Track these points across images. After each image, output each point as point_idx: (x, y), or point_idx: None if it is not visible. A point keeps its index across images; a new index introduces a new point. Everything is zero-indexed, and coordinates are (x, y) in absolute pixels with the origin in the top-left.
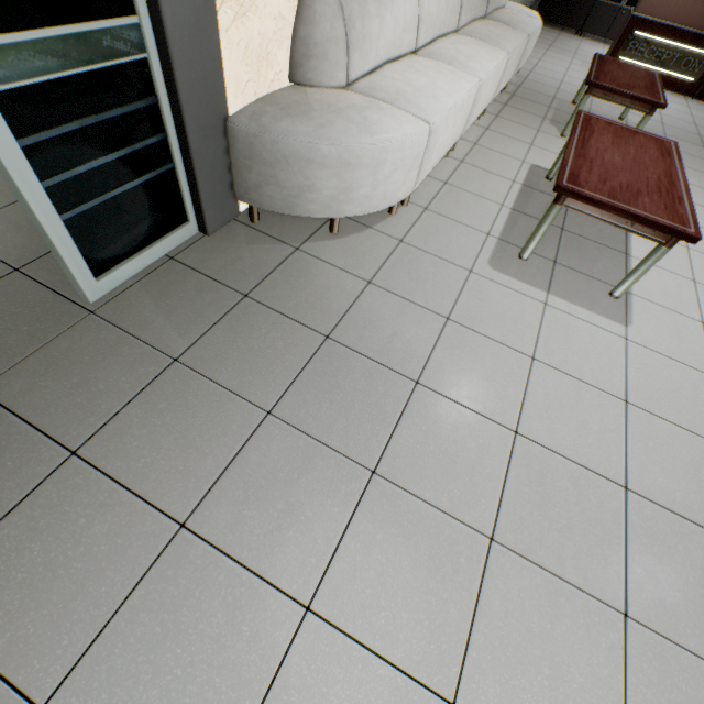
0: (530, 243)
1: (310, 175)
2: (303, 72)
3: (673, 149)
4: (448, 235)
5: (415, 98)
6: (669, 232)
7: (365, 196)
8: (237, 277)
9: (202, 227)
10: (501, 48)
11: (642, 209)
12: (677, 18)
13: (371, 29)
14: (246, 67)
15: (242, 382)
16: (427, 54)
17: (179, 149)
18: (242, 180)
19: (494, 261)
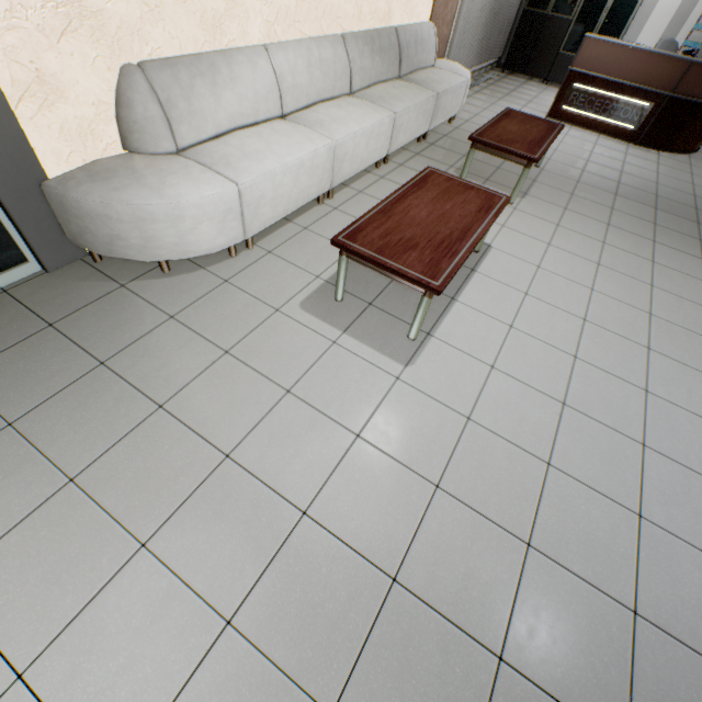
0: (337, 287)
1: (114, 227)
2: (130, 142)
3: (500, 204)
4: (276, 277)
5: (238, 161)
6: (417, 284)
7: (175, 244)
8: (53, 309)
9: (42, 265)
10: (389, 109)
11: (402, 263)
12: (611, 72)
13: (202, 106)
14: (67, 142)
15: (3, 397)
16: (295, 118)
17: (1, 206)
18: (69, 230)
19: (308, 301)
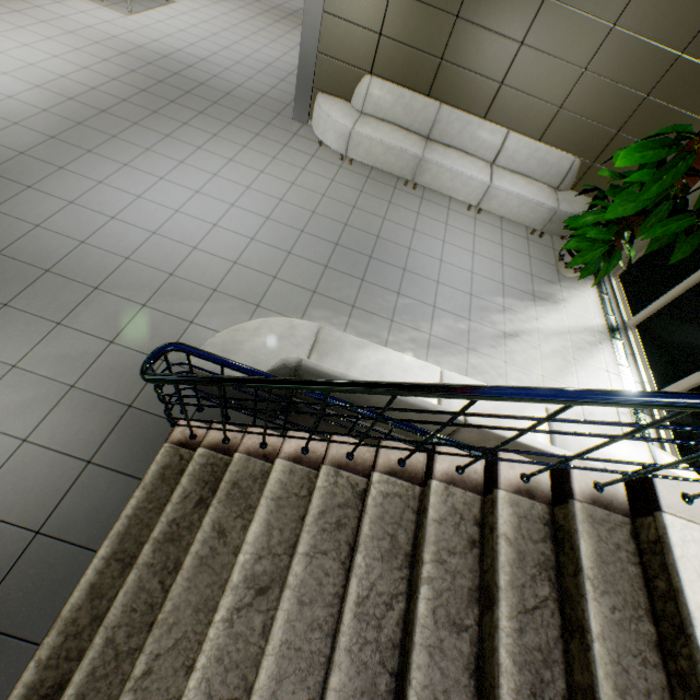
0: None
1: None
2: None
3: None
4: None
5: None
6: None
7: None
8: None
9: None
10: None
11: None
12: None
13: None
14: None
15: None
16: None
17: None
18: None
19: None
